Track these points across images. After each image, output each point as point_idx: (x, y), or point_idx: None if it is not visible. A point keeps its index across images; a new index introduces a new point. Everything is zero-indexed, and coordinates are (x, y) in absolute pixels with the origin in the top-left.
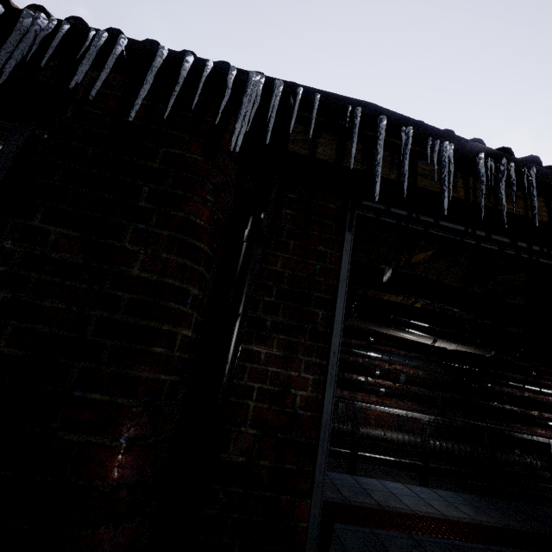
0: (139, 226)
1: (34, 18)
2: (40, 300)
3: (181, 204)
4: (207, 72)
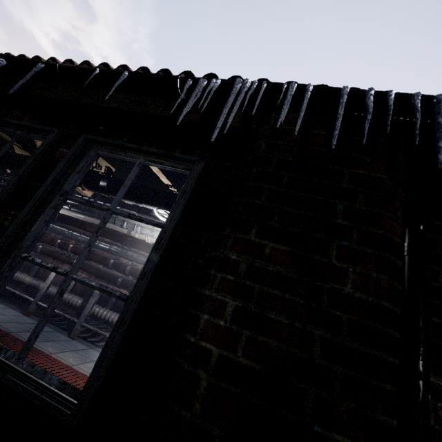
0: (341, 243)
1: (244, 83)
2: (265, 312)
3: (378, 222)
4: (392, 100)
